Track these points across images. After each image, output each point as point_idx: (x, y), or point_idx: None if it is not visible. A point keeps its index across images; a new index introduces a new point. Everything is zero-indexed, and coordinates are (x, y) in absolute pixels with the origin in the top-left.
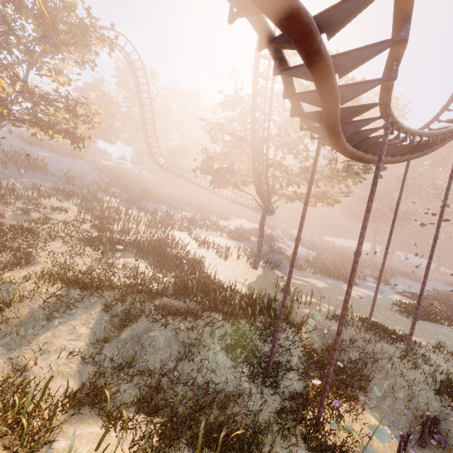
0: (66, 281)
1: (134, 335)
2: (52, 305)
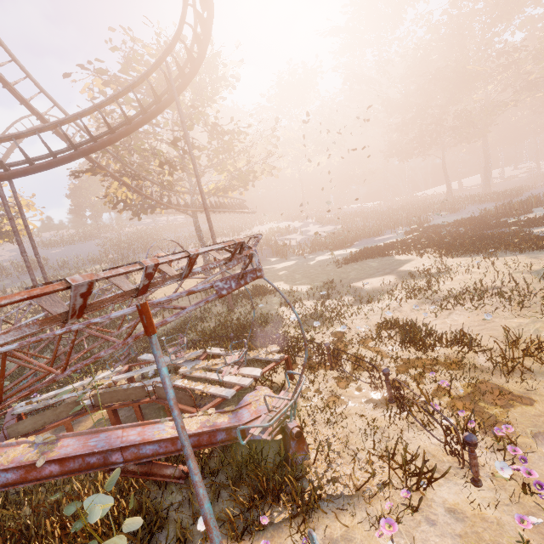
0: None
1: None
2: None
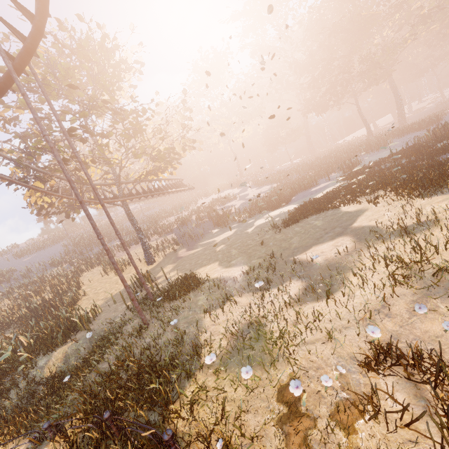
0: None
1: None
2: None
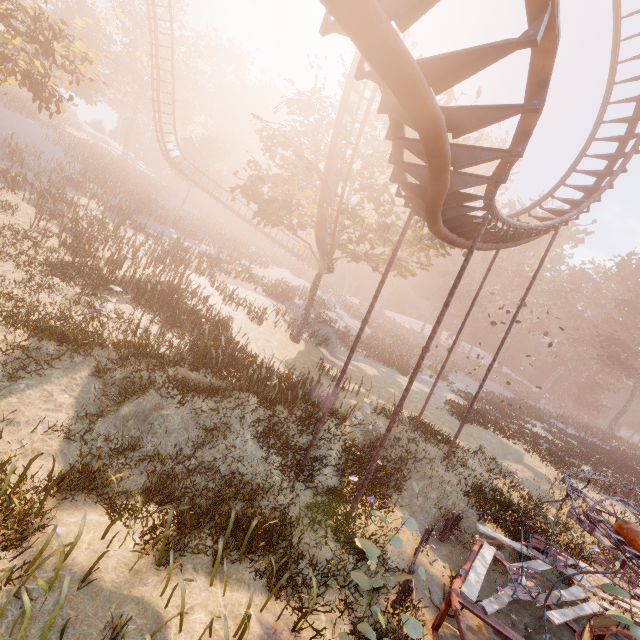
0: (33, 327)
1: (139, 411)
2: (15, 360)
